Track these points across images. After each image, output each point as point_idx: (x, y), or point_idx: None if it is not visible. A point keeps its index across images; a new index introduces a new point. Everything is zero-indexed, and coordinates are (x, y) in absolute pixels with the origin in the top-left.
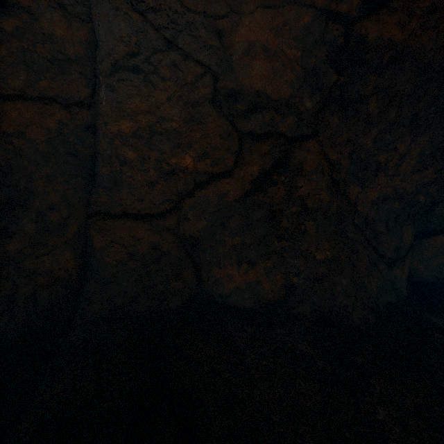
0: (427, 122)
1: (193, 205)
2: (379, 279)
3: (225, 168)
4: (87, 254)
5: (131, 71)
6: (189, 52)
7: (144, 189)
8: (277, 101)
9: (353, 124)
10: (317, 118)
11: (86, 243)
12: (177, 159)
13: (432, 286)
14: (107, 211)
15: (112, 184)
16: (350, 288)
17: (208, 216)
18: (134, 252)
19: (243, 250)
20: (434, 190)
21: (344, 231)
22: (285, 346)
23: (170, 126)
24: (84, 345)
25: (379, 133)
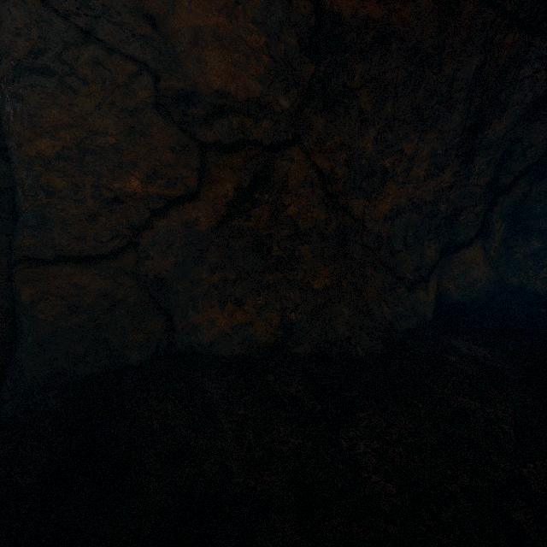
0: (433, 115)
1: (155, 238)
2: (397, 305)
3: (187, 189)
4: (17, 313)
5: (40, 73)
6: (113, 44)
7: (83, 224)
8: (246, 102)
9: (345, 124)
10: (297, 120)
11: (13, 299)
12: (121, 183)
13: (463, 307)
14: (36, 257)
15: (39, 222)
16: (354, 318)
17: (176, 251)
18: (77, 304)
19: (227, 287)
20: (455, 196)
21: (349, 253)
22: (273, 392)
23: (105, 142)
24: (5, 420)
25: (378, 133)
